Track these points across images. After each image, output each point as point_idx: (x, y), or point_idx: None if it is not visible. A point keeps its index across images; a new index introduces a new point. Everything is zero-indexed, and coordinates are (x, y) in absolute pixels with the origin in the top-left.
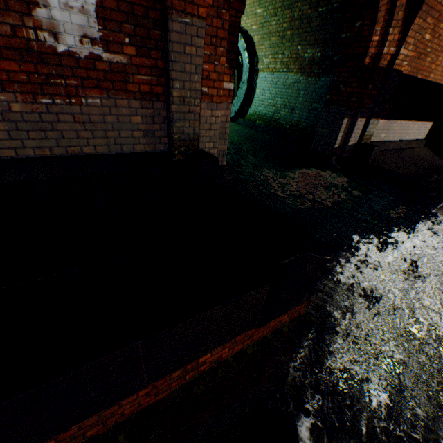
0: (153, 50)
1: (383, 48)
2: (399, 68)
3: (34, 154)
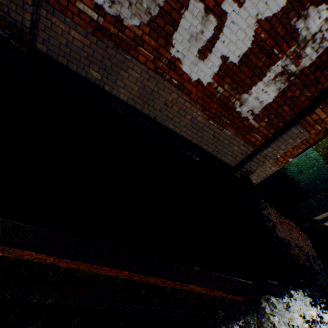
0: (272, 129)
1: None
2: None
3: (185, 136)
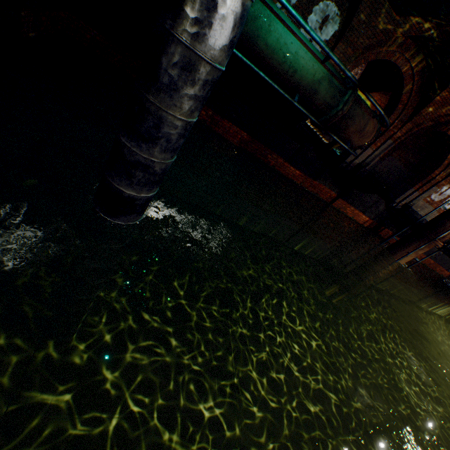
0: None
1: None
2: None
3: None
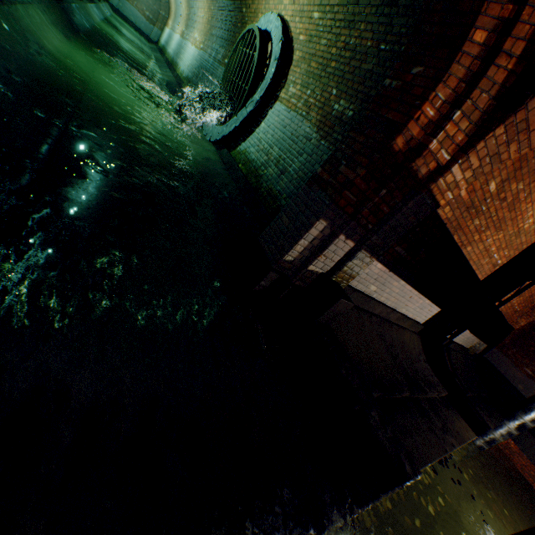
0: None
1: (433, 139)
2: (439, 195)
3: None
